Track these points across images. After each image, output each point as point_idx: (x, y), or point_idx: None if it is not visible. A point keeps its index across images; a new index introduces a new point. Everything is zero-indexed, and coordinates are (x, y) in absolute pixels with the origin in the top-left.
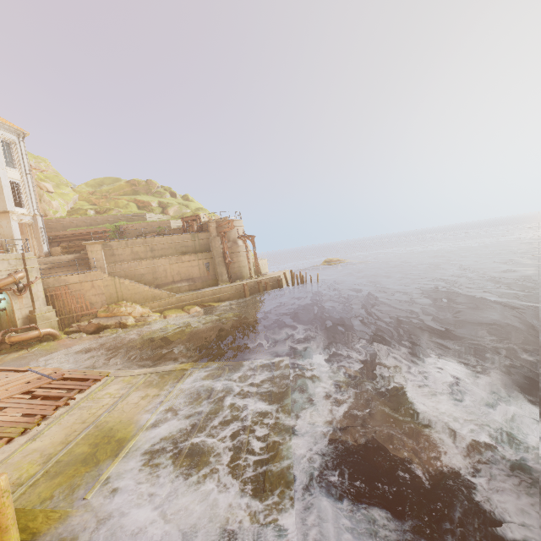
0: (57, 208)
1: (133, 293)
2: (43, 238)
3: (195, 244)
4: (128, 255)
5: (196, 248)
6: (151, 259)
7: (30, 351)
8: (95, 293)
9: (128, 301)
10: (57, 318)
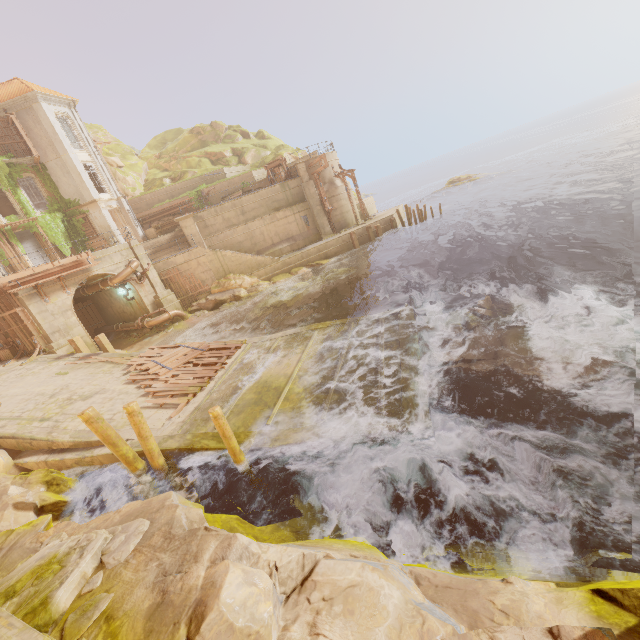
0: (133, 184)
1: (238, 264)
2: (135, 222)
3: (287, 196)
4: (221, 224)
5: (289, 201)
6: (245, 223)
7: (168, 332)
8: (203, 271)
9: (235, 273)
10: (178, 300)
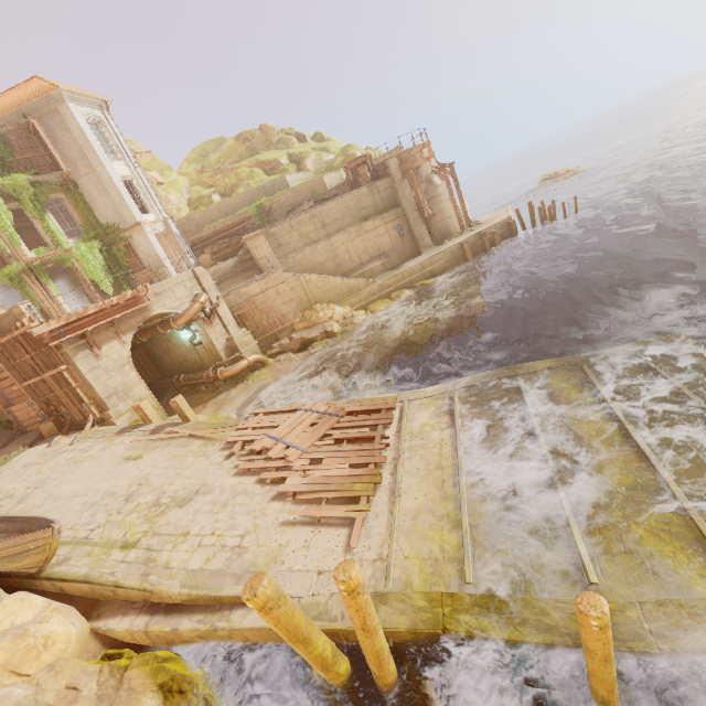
0: (177, 204)
1: (325, 291)
2: (185, 248)
3: (376, 201)
4: (298, 242)
5: (378, 207)
6: (326, 239)
7: (248, 384)
8: (283, 302)
9: (322, 302)
10: (256, 341)
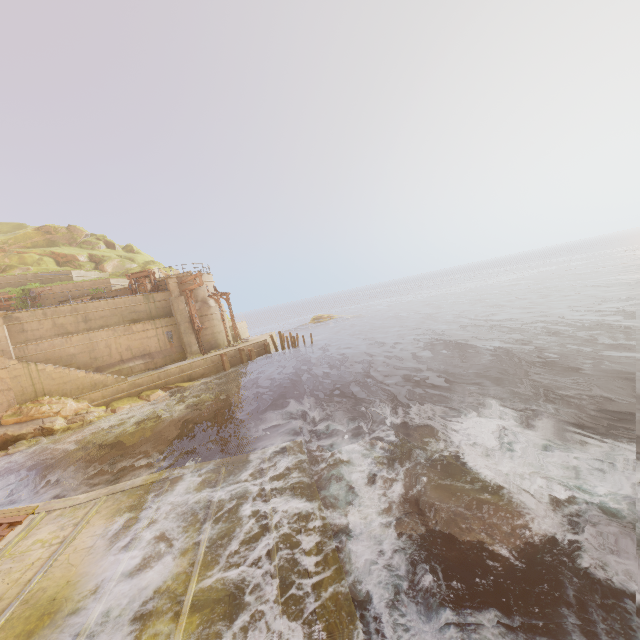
0: None
1: (61, 383)
2: None
3: (150, 308)
4: (49, 330)
5: (152, 314)
6: (86, 332)
7: None
8: None
9: (54, 395)
10: None
